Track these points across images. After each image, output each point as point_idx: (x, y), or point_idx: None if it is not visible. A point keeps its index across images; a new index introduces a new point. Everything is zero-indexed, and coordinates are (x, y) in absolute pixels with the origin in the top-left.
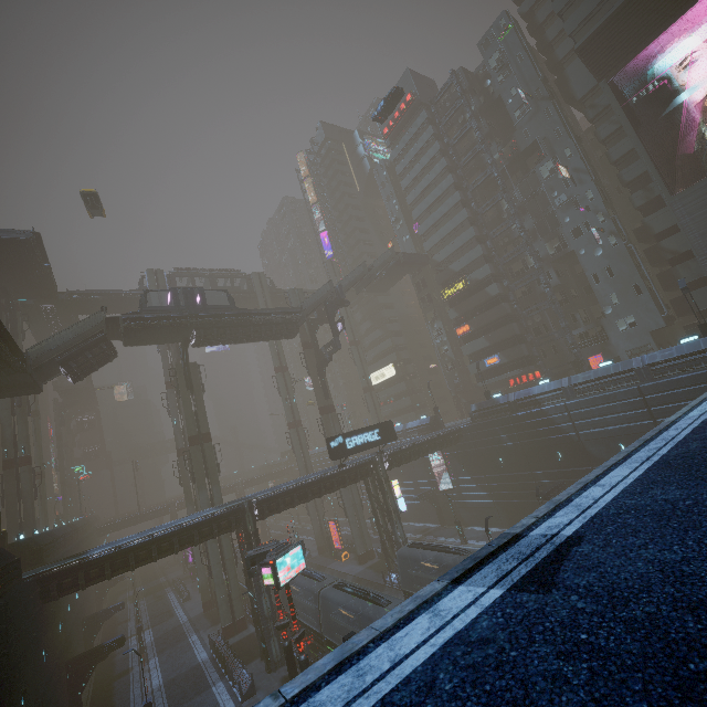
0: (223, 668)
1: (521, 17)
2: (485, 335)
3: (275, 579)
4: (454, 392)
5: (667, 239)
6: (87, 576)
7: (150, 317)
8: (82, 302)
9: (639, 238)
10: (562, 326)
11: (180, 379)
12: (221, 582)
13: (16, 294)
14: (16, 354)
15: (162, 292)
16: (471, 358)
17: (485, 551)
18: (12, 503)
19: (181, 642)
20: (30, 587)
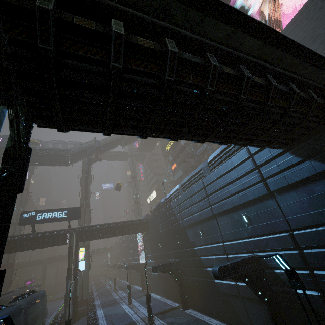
0: None
1: None
2: (182, 168)
3: None
4: None
5: None
6: None
7: None
8: None
9: None
10: None
11: None
12: None
13: None
14: None
15: None
16: (177, 182)
17: None
18: None
19: None
20: None
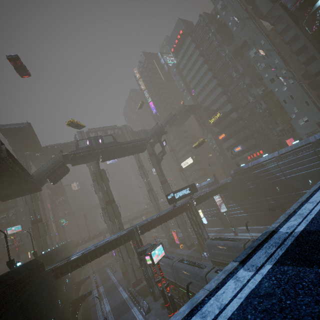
0: (135, 301)
1: None
2: (233, 137)
3: (152, 261)
4: (221, 166)
5: (319, 75)
6: (72, 266)
7: (81, 152)
8: (52, 149)
9: (304, 78)
10: (270, 127)
11: (98, 177)
12: (128, 263)
13: (25, 150)
14: (28, 175)
15: (85, 140)
16: (227, 149)
17: (256, 243)
18: (37, 238)
19: (115, 290)
20: (49, 274)
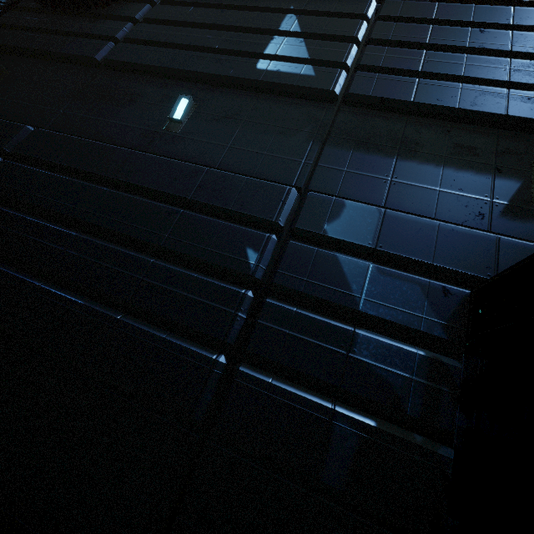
0: None
1: None
2: None
3: None
4: None
5: None
6: None
7: None
8: None
9: None
10: None
11: None
12: None
13: None
14: None
15: None
16: None
17: None
18: None
19: None
20: None
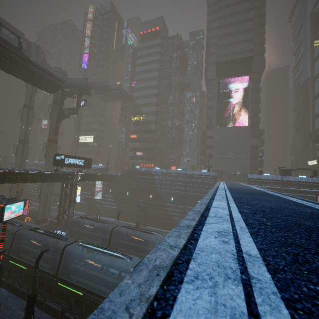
0: None
1: (206, 37)
2: (141, 142)
3: (1, 216)
4: (117, 160)
5: (208, 139)
6: None
7: None
8: None
9: (202, 134)
10: (169, 152)
11: None
12: None
13: None
14: None
15: None
16: (131, 149)
17: (207, 198)
18: None
19: None
20: None
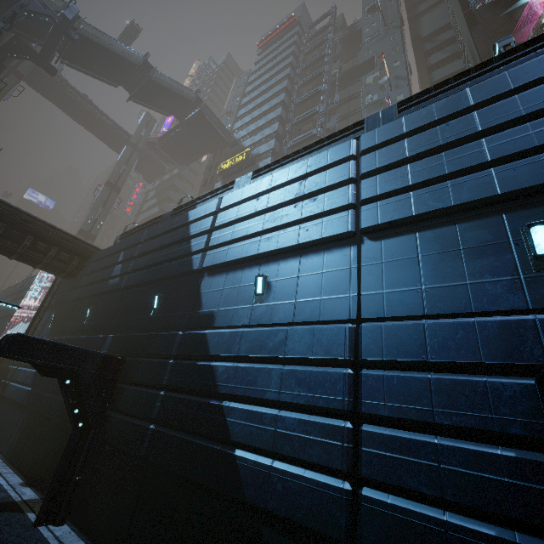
0: None
1: None
2: None
3: None
4: None
5: None
6: None
7: None
8: None
9: None
10: None
11: None
12: None
13: None
14: None
15: None
16: None
17: None
18: None
19: None
20: None
